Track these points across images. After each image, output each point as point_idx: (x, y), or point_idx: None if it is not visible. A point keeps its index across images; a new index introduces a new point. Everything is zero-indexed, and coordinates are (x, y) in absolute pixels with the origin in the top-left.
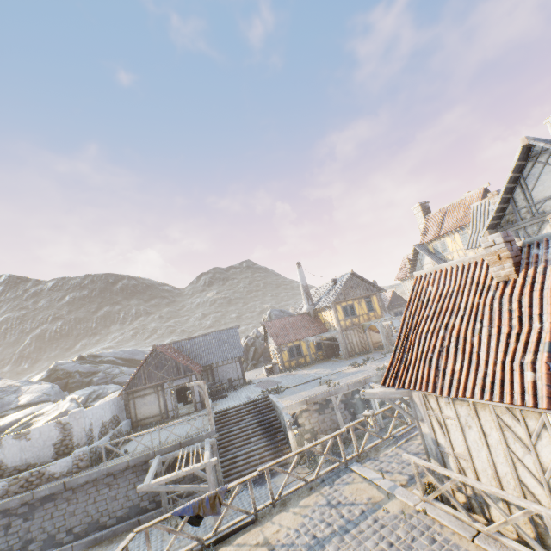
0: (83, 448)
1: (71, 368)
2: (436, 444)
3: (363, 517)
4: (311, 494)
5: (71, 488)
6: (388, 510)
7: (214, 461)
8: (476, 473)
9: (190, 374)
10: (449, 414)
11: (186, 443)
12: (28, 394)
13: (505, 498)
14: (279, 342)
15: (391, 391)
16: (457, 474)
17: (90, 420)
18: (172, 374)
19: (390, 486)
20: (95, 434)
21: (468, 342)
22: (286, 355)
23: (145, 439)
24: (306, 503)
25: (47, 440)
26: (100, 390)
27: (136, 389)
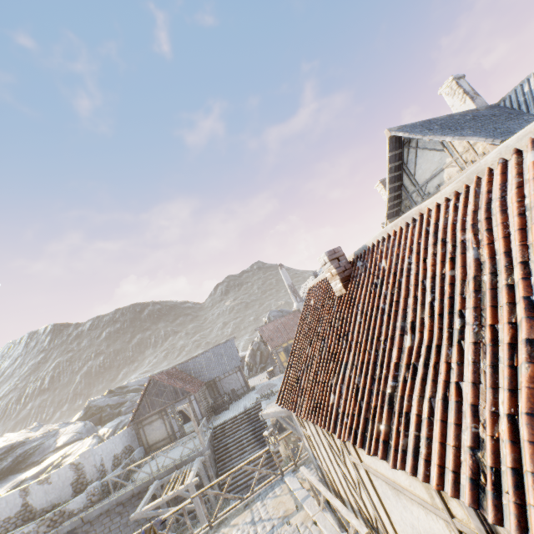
0: (94, 483)
1: (102, 403)
2: (314, 458)
3: (270, 533)
4: (243, 512)
5: (88, 521)
6: (292, 524)
7: (196, 481)
8: (336, 486)
9: (189, 395)
10: (310, 431)
11: (181, 465)
12: (65, 435)
13: (341, 512)
14: (273, 344)
15: (278, 410)
16: (322, 488)
17: (101, 456)
18: (172, 398)
19: (303, 497)
20: (108, 467)
21: (315, 360)
22: (283, 356)
23: (152, 464)
24: (236, 521)
25: (65, 481)
26: (126, 419)
27: (142, 418)
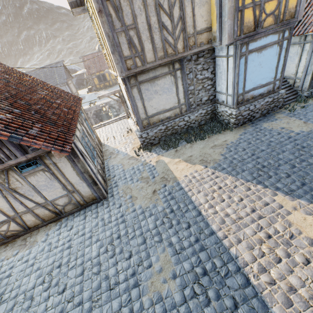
0: None
1: None
2: None
3: None
4: None
5: None
6: None
7: None
8: None
9: None
10: None
11: None
12: None
13: None
14: (89, 72)
15: None
16: None
17: None
18: None
19: None
20: None
21: None
22: (96, 81)
23: None
24: None
25: None
26: None
27: None
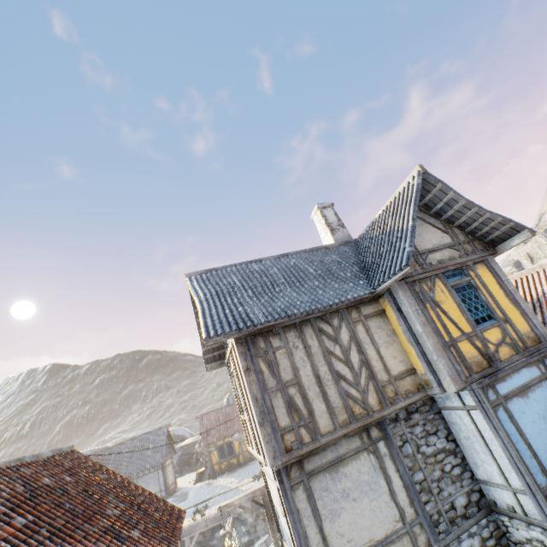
0: None
1: None
2: None
3: None
4: None
5: None
6: None
7: None
8: None
9: None
10: None
11: None
12: None
13: None
14: (207, 441)
15: None
16: None
17: None
18: None
19: None
20: None
21: None
22: (215, 456)
23: None
24: None
25: None
26: None
27: None
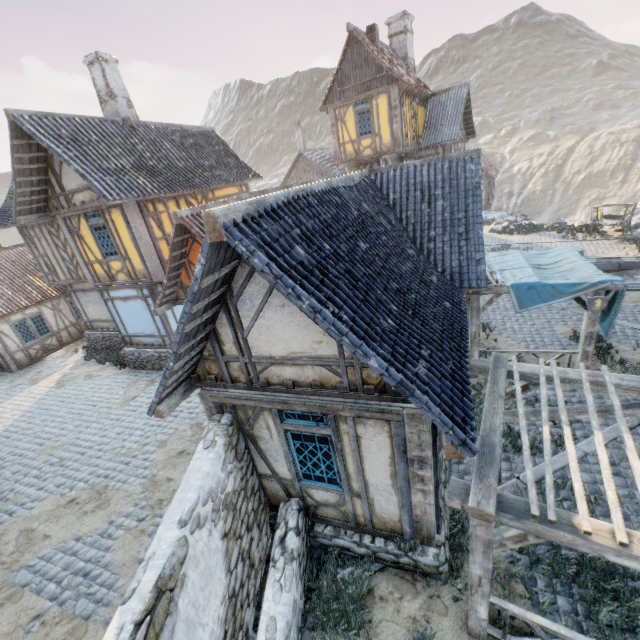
0: None
1: None
2: None
3: None
4: None
5: None
6: None
7: None
8: None
9: None
10: None
11: None
12: None
13: None
14: None
15: None
16: None
17: None
18: None
19: None
20: None
21: None
22: None
23: None
24: None
25: None
26: None
27: None
